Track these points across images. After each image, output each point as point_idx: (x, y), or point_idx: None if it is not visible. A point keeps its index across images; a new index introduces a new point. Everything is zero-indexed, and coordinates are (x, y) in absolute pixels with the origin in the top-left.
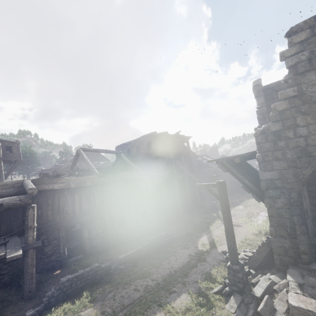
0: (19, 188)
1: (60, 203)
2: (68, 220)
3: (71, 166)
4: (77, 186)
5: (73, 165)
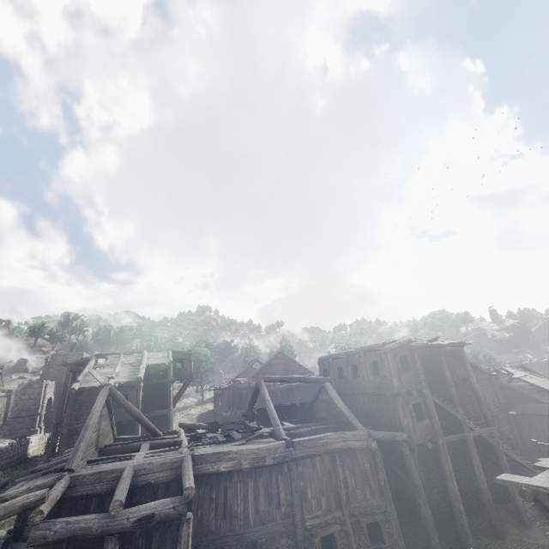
0: (177, 471)
1: (227, 498)
2: (238, 533)
3: (250, 403)
4: (251, 466)
5: (252, 402)
